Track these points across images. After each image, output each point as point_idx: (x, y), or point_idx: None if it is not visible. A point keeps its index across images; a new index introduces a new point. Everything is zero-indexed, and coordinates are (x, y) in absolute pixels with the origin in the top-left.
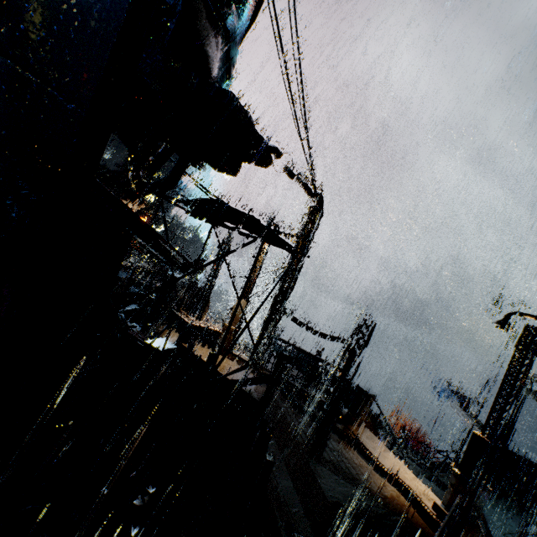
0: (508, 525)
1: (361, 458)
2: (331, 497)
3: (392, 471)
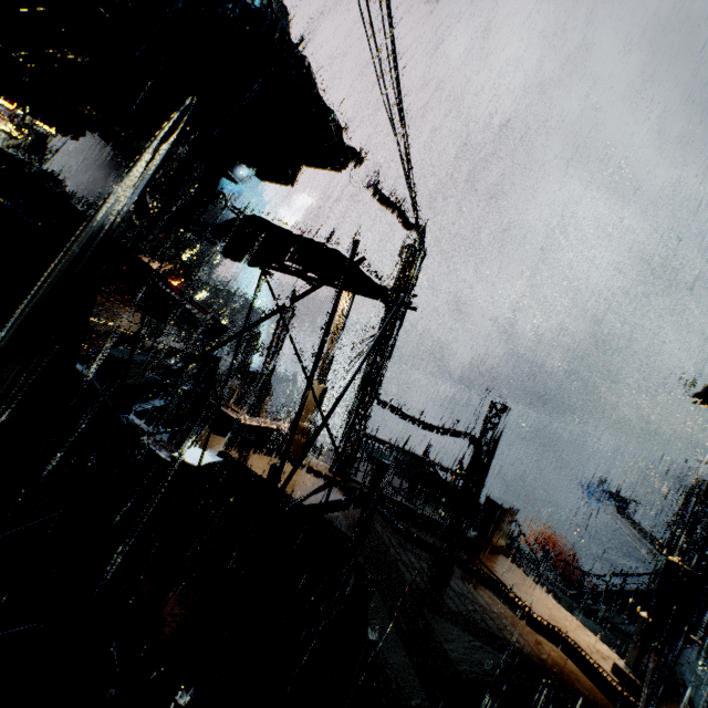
0: (701, 673)
1: (501, 603)
2: (467, 672)
3: (547, 620)
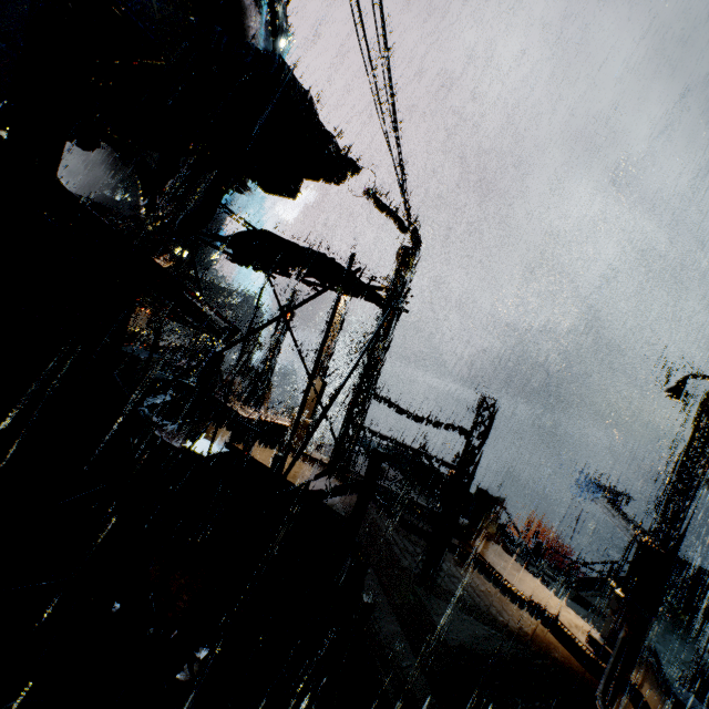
0: (679, 653)
1: (488, 583)
2: (454, 640)
3: (531, 598)
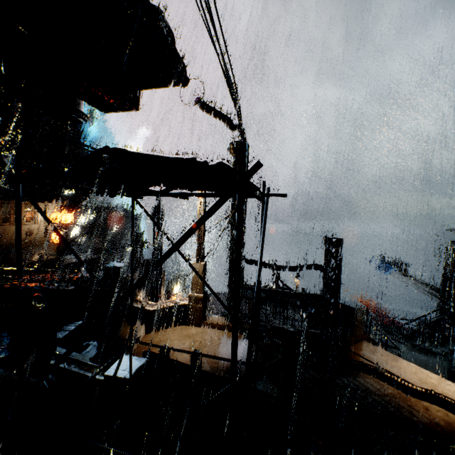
0: None
1: (385, 384)
2: None
3: (419, 384)
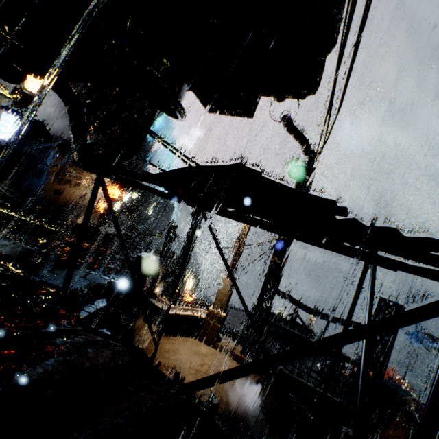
0: None
1: None
2: None
3: None
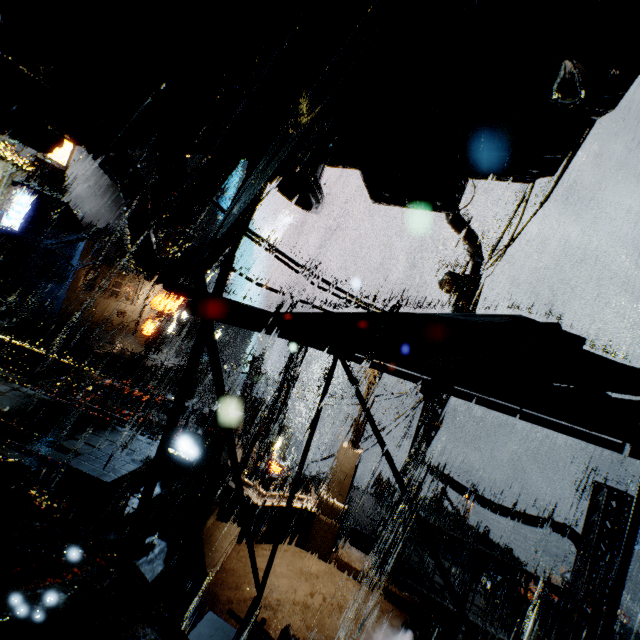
0: None
1: None
2: None
3: None
